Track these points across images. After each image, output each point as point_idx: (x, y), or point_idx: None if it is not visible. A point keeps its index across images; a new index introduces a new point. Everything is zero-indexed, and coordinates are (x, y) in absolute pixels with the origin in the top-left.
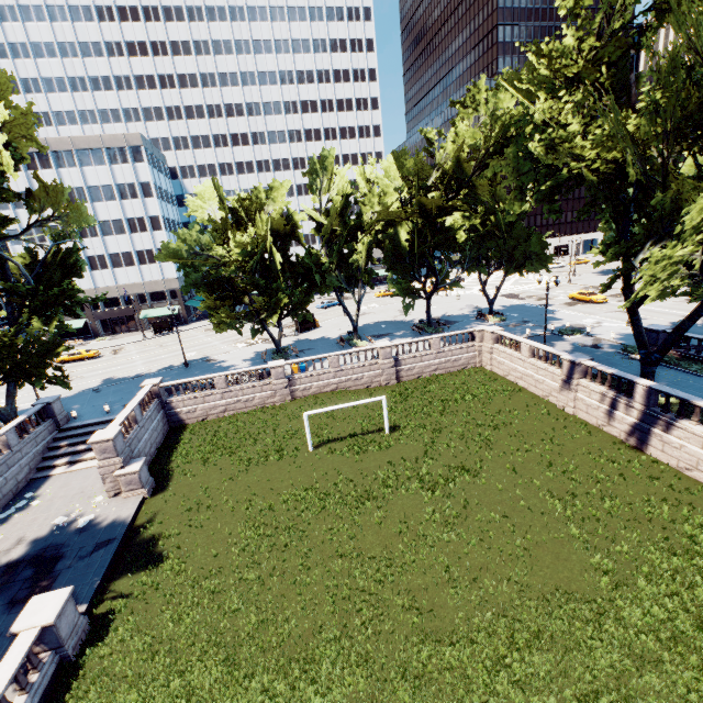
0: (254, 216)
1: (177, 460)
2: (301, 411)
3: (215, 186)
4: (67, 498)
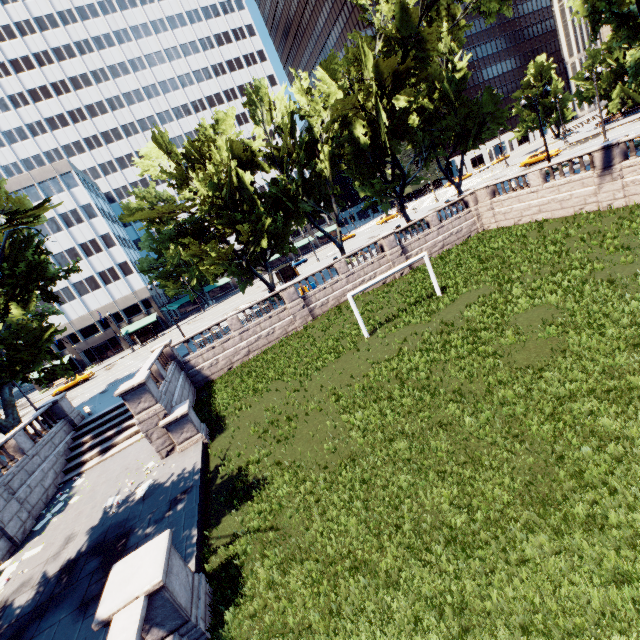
0: (208, 157)
1: (221, 405)
2: (330, 321)
3: (159, 142)
4: (110, 480)
